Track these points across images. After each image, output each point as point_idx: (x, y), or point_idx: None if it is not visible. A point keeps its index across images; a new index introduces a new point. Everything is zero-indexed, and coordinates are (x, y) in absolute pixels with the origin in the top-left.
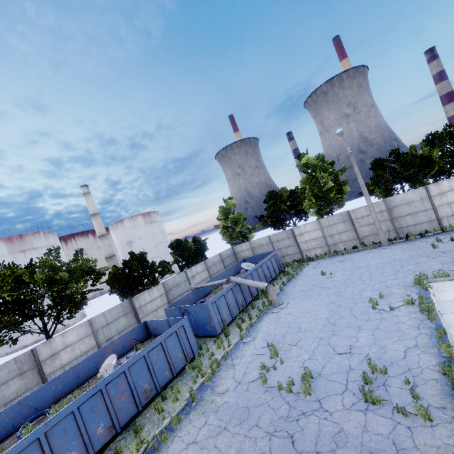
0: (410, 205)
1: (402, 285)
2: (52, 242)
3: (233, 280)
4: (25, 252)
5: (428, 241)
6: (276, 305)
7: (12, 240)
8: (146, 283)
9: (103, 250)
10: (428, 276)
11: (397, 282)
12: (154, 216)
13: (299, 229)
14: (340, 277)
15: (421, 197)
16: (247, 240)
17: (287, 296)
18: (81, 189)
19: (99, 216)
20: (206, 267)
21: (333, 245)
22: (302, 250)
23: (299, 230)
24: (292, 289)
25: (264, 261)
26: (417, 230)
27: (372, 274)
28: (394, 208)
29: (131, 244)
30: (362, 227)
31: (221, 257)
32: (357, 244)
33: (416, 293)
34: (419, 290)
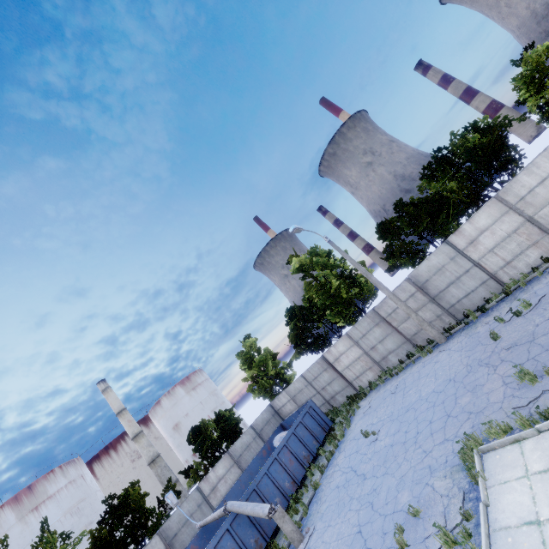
0: (443, 272)
1: (449, 464)
2: (74, 476)
3: (230, 509)
4: (38, 509)
5: (490, 322)
6: (295, 543)
7: (19, 499)
8: (142, 537)
9: (143, 455)
10: (477, 438)
11: (444, 454)
12: (195, 377)
13: (330, 353)
14: (383, 439)
15: (449, 257)
16: (288, 384)
17: (318, 505)
18: (98, 386)
19: (127, 411)
20: (232, 461)
21: (382, 361)
22: (350, 381)
23: (332, 354)
24: (328, 484)
25: (289, 433)
26: (474, 301)
27: (418, 429)
28: (426, 283)
29: (178, 427)
30: (403, 323)
31: (255, 430)
32: (410, 348)
33: (462, 497)
34: (469, 482)
